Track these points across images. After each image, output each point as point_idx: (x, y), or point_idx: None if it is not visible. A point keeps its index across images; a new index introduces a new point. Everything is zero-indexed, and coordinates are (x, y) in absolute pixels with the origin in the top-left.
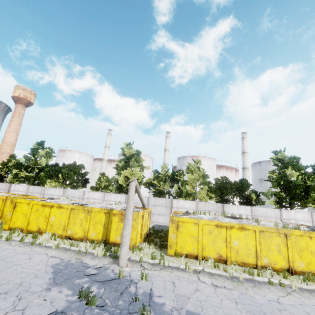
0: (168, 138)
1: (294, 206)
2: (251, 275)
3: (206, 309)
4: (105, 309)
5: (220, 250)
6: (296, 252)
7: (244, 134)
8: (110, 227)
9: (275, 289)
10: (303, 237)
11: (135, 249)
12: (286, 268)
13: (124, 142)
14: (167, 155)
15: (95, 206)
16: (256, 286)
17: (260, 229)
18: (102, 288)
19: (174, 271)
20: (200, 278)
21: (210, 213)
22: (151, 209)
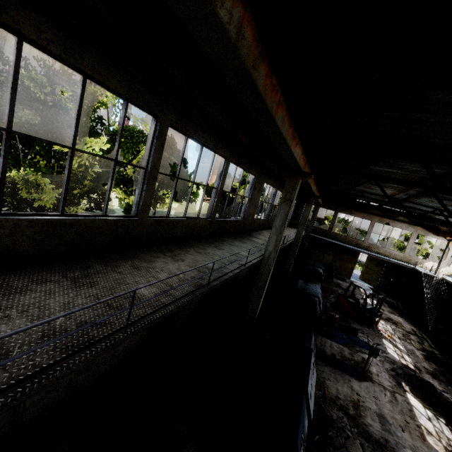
0: None
1: None
2: None
3: None
4: None
5: None
6: None
7: None
8: None
9: None
10: None
11: None
12: None
13: None
14: None
15: None
16: None
17: None
18: None
19: None
20: None
21: None
22: None
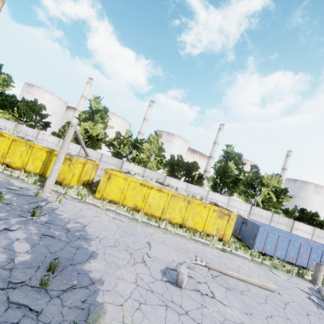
0: (150, 107)
1: (224, 193)
2: (149, 220)
3: (93, 224)
4: (10, 206)
5: (137, 202)
6: (191, 215)
7: (222, 126)
8: (48, 164)
9: (159, 230)
10: (200, 206)
11: (67, 187)
12: (180, 223)
13: (93, 95)
14: (144, 124)
15: (40, 144)
16: (147, 225)
17: (173, 193)
18: (15, 197)
19: (90, 205)
20: (106, 212)
21: (153, 180)
22: (99, 163)
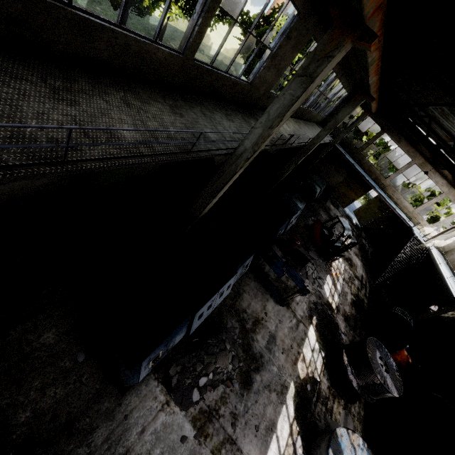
0: None
1: None
2: None
3: None
4: None
5: None
6: None
7: None
8: None
9: None
10: None
11: None
12: None
13: None
14: None
15: None
16: None
17: None
18: None
19: None
20: None
21: None
22: None
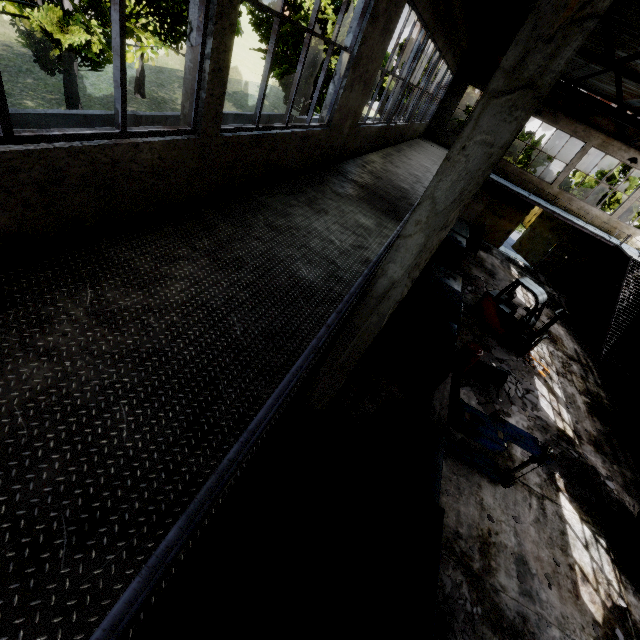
0: None
1: None
2: None
3: None
4: None
5: None
6: None
7: None
8: None
9: None
10: None
11: None
12: None
13: None
14: None
15: None
16: None
17: None
18: None
19: None
20: None
21: None
22: None
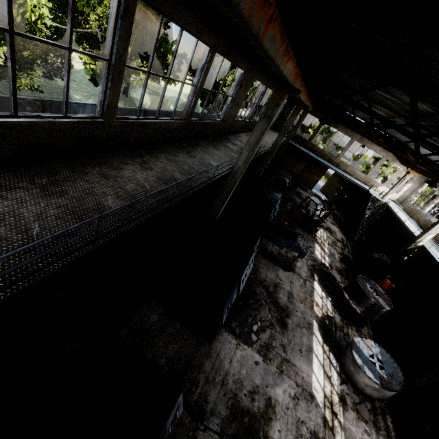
0: None
1: None
2: None
3: None
4: None
5: None
6: None
7: None
8: None
9: None
10: None
11: None
12: None
13: None
14: None
15: None
16: None
17: None
18: None
19: None
20: None
21: None
22: None
